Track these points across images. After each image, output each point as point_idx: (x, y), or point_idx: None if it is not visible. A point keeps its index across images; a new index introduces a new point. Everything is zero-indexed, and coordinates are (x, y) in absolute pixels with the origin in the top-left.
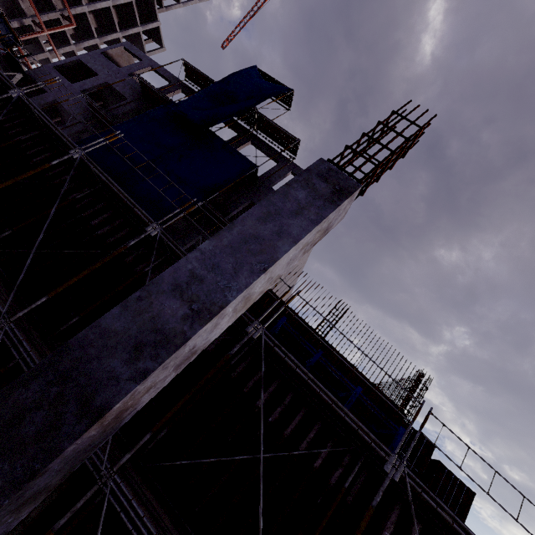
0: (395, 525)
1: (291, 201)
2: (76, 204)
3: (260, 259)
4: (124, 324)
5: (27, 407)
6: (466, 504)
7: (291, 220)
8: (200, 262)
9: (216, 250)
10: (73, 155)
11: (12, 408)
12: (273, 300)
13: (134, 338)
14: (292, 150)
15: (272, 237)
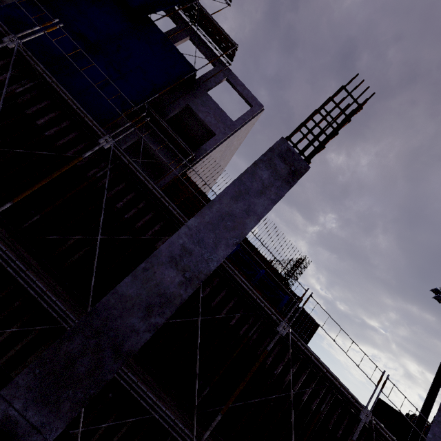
0: (276, 354)
1: (257, 181)
2: (16, 98)
3: (233, 235)
4: (136, 290)
5: (75, 355)
6: (313, 331)
7: (256, 199)
8: (188, 237)
9: (200, 226)
10: (8, 45)
11: (65, 356)
12: (203, 199)
13: (145, 301)
14: (229, 55)
15: (242, 215)
